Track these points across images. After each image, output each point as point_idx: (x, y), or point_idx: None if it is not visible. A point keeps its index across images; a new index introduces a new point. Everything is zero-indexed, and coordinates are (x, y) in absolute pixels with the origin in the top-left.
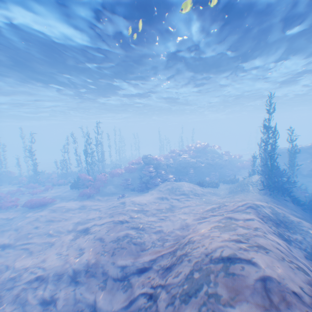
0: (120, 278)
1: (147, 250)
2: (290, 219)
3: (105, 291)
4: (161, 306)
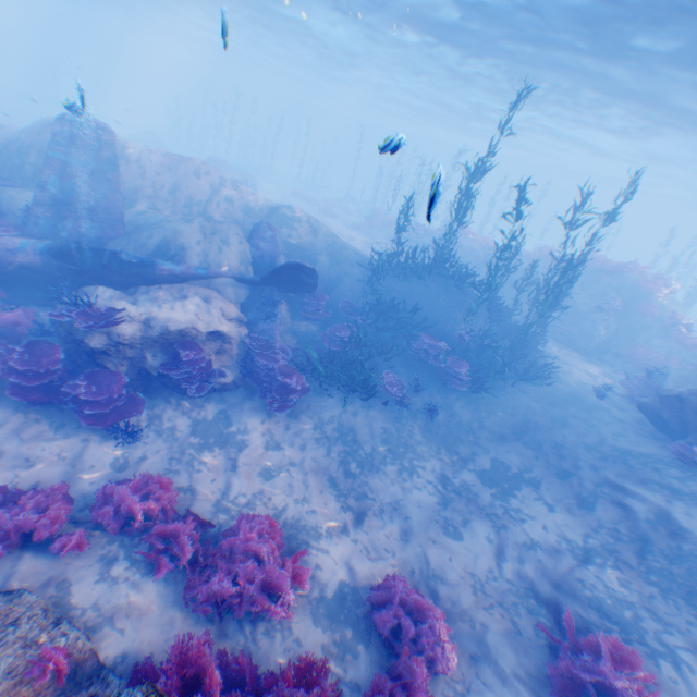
0: None
1: None
2: (282, 228)
3: None
4: None
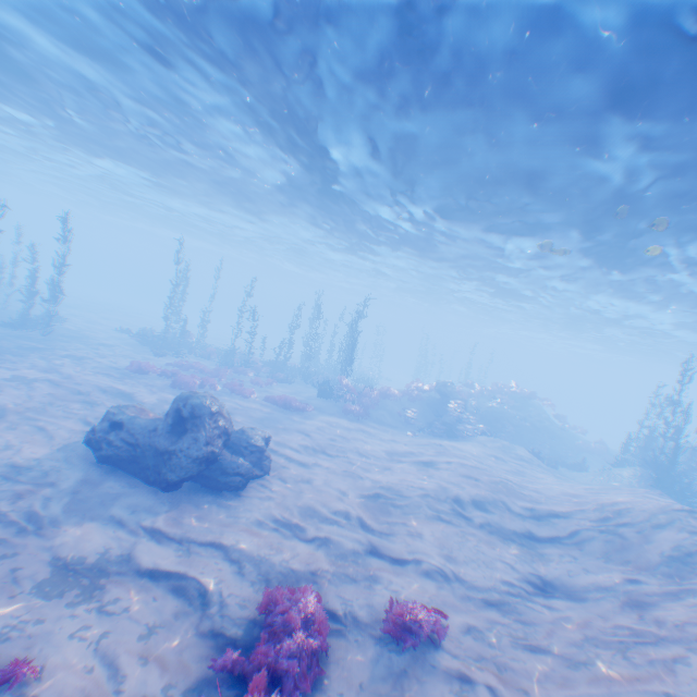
0: (534, 516)
1: (544, 502)
2: None
3: (526, 522)
4: (627, 530)
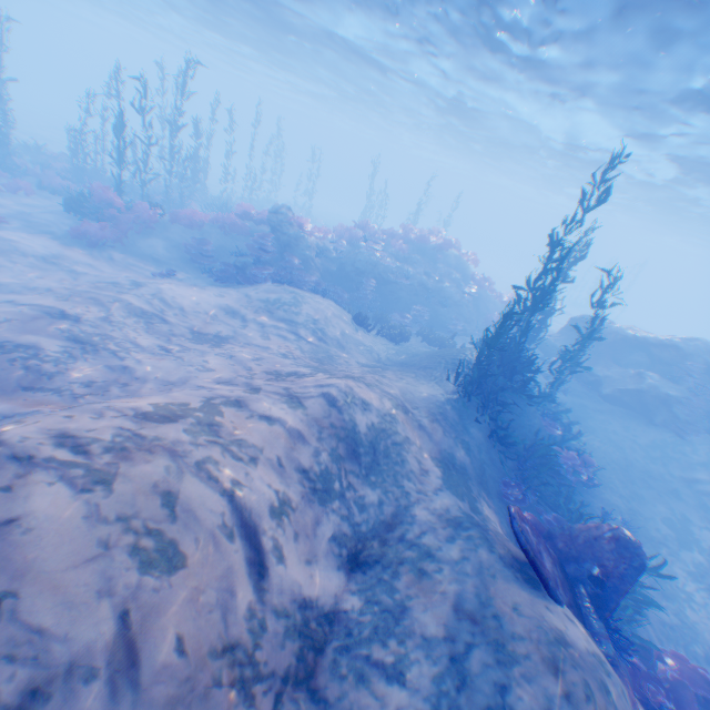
0: None
1: (33, 393)
2: (403, 459)
3: None
4: None
